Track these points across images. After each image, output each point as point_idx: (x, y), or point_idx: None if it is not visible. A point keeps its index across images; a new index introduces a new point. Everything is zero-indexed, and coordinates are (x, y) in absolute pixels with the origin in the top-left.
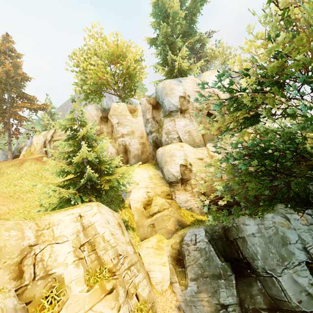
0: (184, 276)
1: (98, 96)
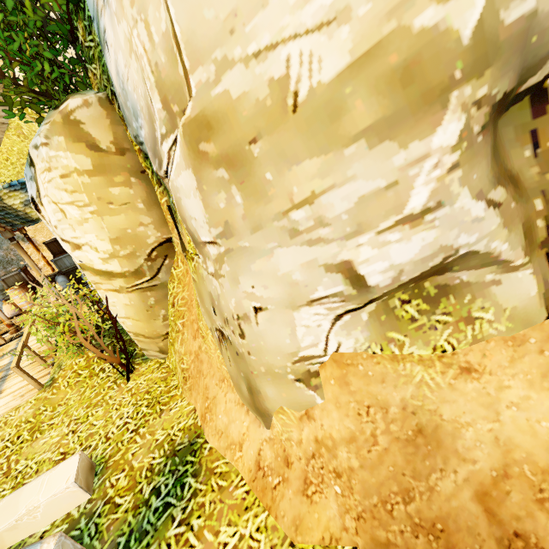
0: None
1: None
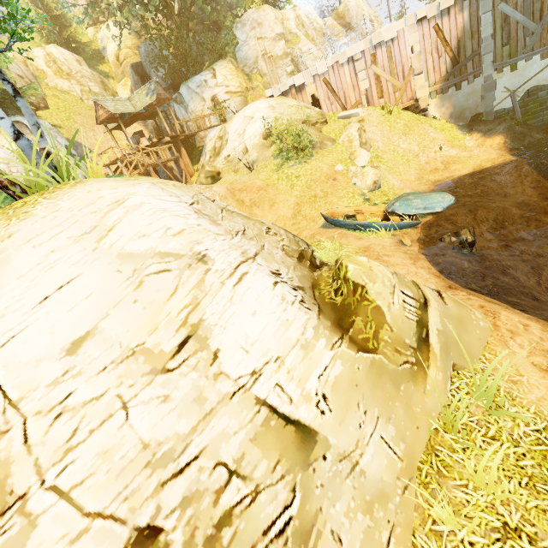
0: None
1: None
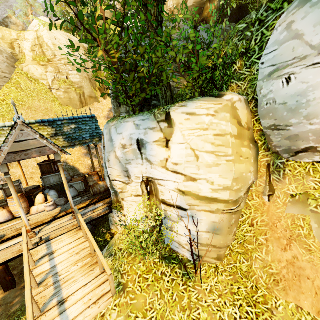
0: None
1: None
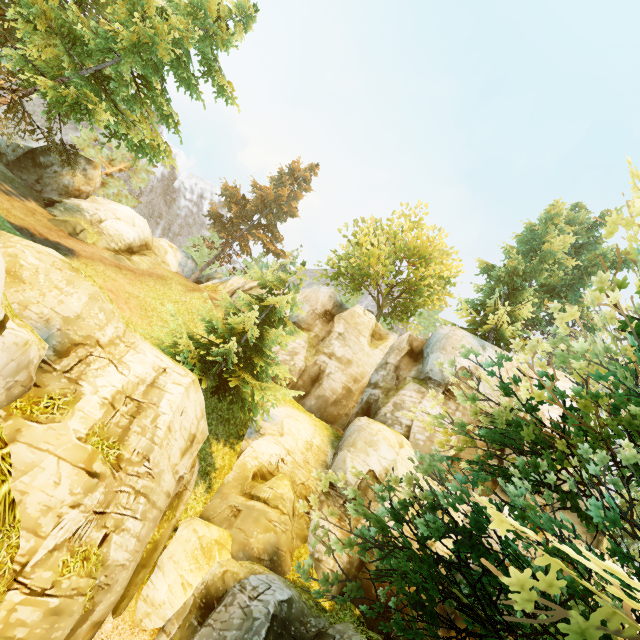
0: (188, 639)
1: (353, 286)
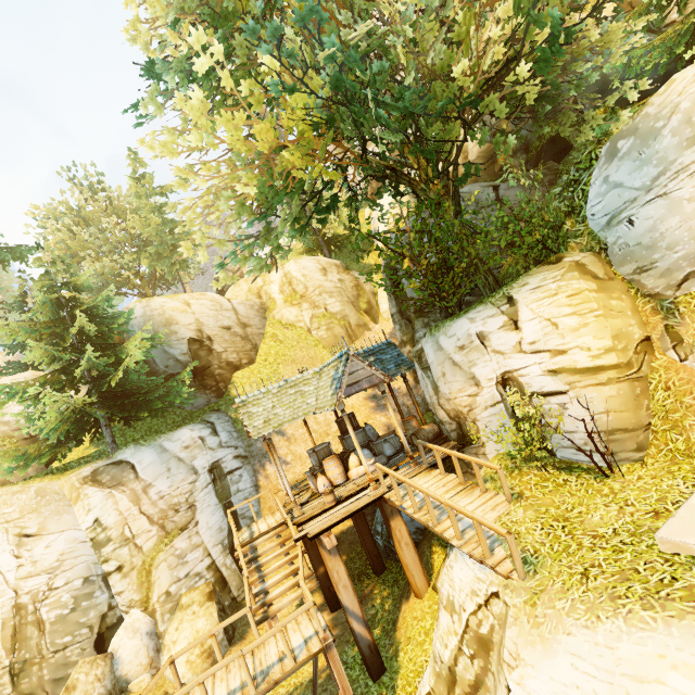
0: None
1: None
